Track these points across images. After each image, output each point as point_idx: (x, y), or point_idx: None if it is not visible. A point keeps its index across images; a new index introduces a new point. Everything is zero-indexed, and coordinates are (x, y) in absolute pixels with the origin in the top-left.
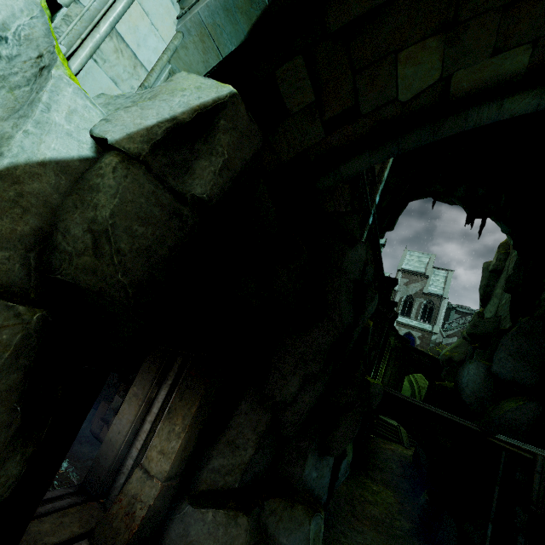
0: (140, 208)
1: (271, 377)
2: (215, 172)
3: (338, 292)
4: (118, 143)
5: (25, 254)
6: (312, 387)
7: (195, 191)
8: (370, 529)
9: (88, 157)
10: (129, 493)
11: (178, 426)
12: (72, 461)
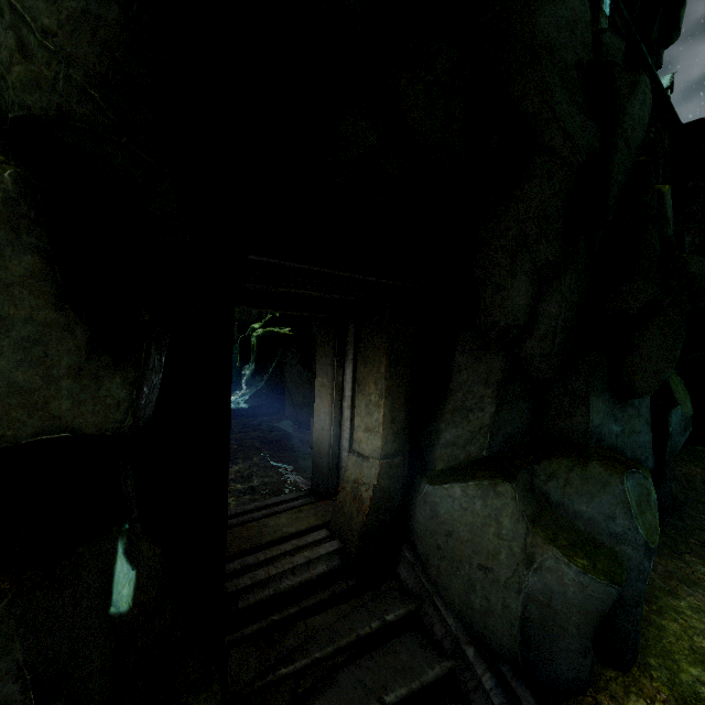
0: None
1: (482, 301)
2: None
3: (542, 88)
4: None
5: None
6: (556, 286)
7: None
8: None
9: None
10: (349, 479)
11: (373, 395)
12: (299, 473)
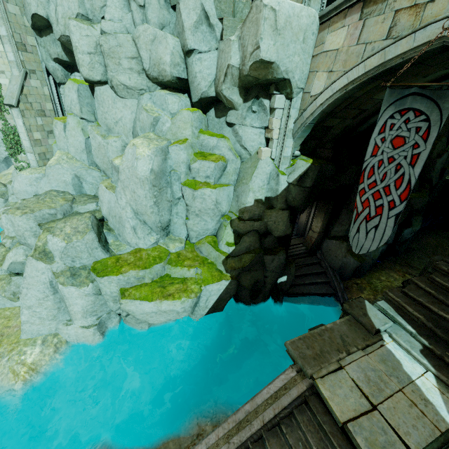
0: (298, 193)
1: (351, 203)
2: (310, 181)
3: None
4: (292, 183)
5: (285, 203)
6: None
7: (307, 186)
8: None
9: (287, 185)
10: (309, 235)
11: (319, 220)
12: None
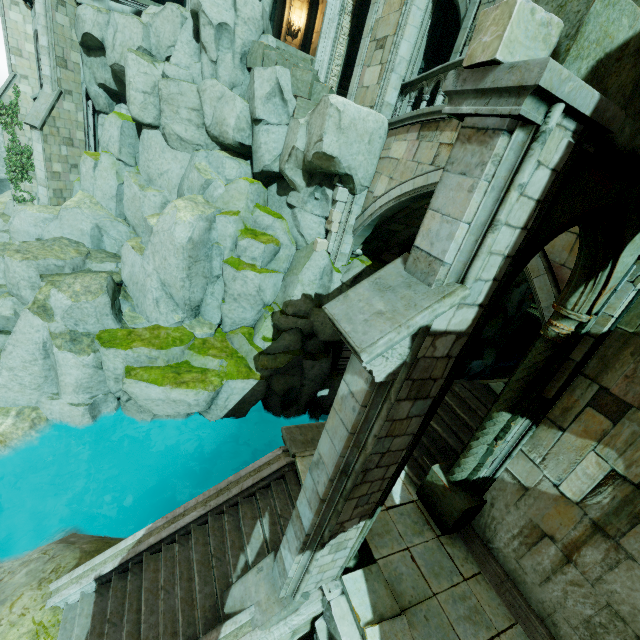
0: None
1: None
2: None
3: None
4: (345, 283)
5: None
6: None
7: None
8: None
9: (341, 285)
10: None
11: None
12: None
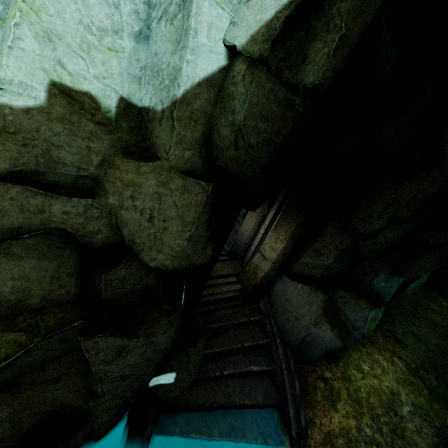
0: (262, 108)
1: (357, 214)
2: (329, 54)
3: None
4: (244, 48)
5: (200, 150)
6: (398, 227)
7: (307, 80)
8: (427, 327)
9: (223, 67)
10: (254, 263)
11: (281, 236)
12: None
